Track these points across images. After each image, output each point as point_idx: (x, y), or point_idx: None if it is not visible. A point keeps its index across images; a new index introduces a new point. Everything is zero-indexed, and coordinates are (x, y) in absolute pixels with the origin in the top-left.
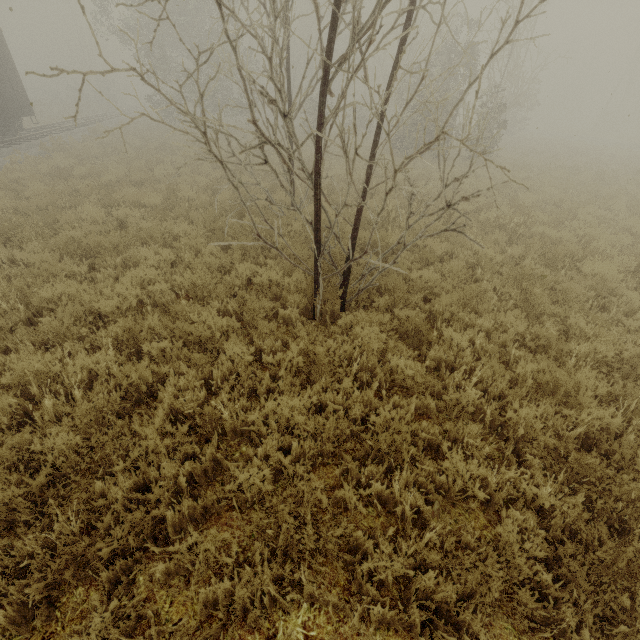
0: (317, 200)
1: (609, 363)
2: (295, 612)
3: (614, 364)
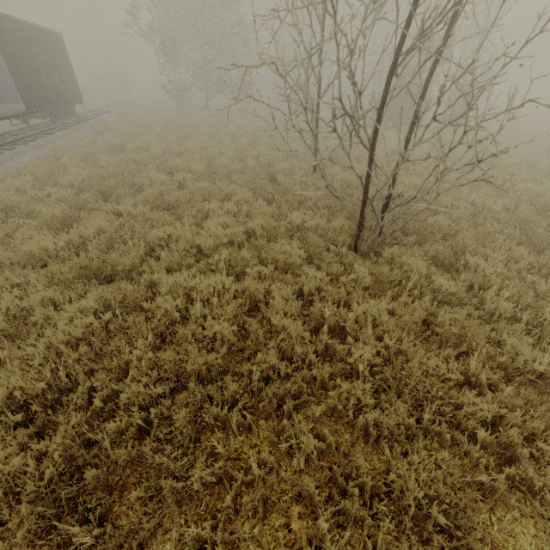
0: (372, 159)
1: None
2: (415, 440)
3: None
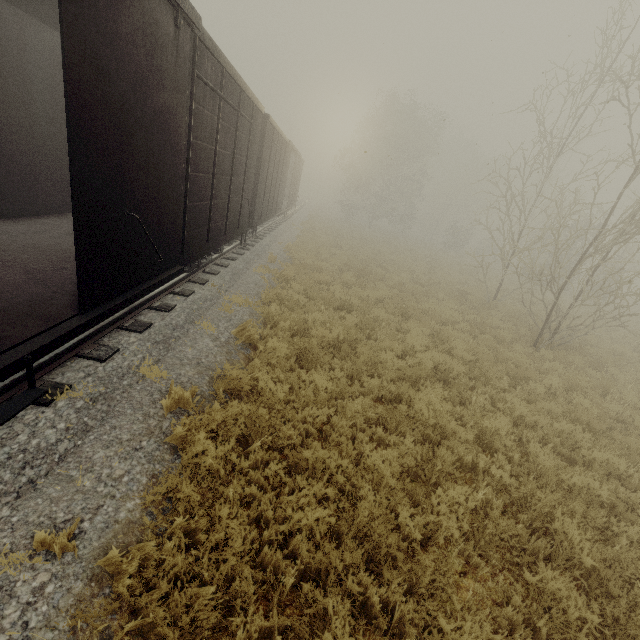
0: (557, 299)
1: None
2: None
3: None
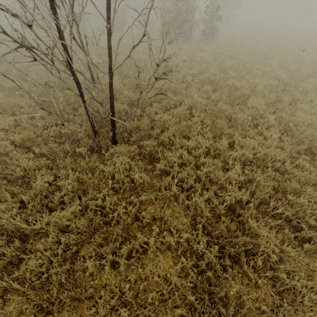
0: (76, 82)
1: (250, 160)
2: None
3: (253, 160)
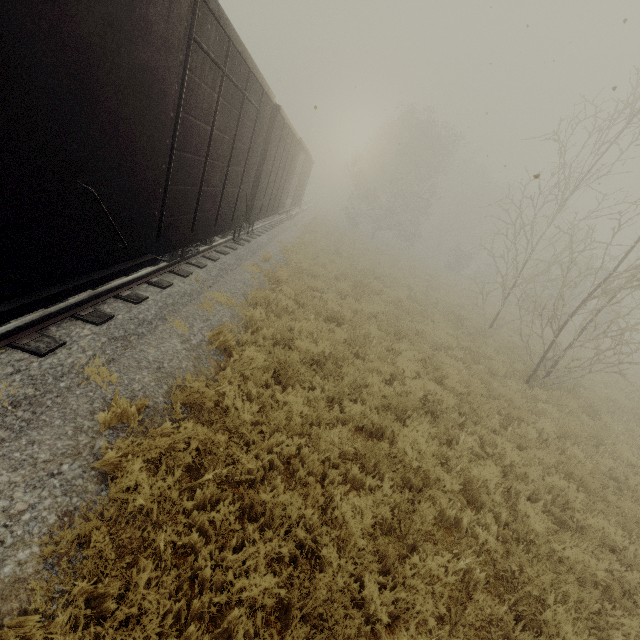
0: (556, 337)
1: None
2: None
3: None
